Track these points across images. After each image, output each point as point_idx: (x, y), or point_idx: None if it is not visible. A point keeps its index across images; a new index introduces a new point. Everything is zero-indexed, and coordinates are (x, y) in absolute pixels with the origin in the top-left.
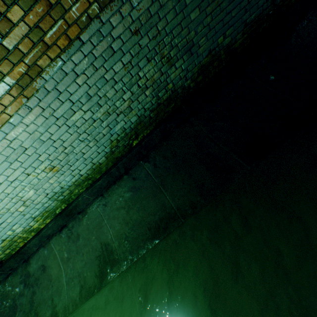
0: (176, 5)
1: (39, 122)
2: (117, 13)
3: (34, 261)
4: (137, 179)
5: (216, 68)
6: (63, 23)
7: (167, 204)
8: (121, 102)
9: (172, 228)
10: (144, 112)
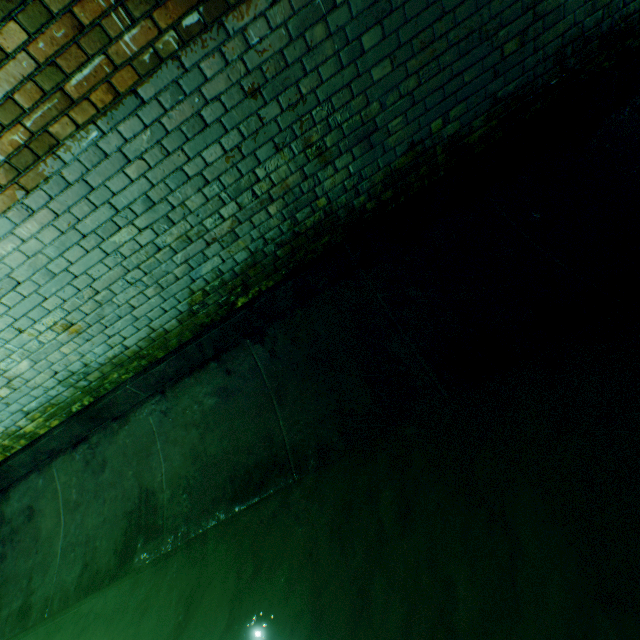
0: (342, 50)
1: (48, 238)
2: (216, 54)
3: (18, 496)
4: (235, 374)
5: (424, 178)
6: (105, 62)
7: (276, 437)
8: (216, 221)
9: (272, 488)
10: (264, 246)
